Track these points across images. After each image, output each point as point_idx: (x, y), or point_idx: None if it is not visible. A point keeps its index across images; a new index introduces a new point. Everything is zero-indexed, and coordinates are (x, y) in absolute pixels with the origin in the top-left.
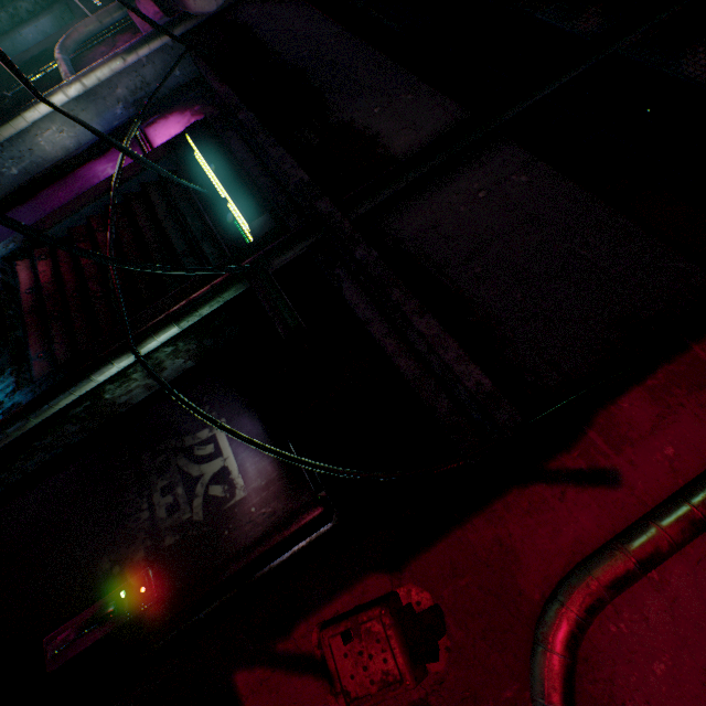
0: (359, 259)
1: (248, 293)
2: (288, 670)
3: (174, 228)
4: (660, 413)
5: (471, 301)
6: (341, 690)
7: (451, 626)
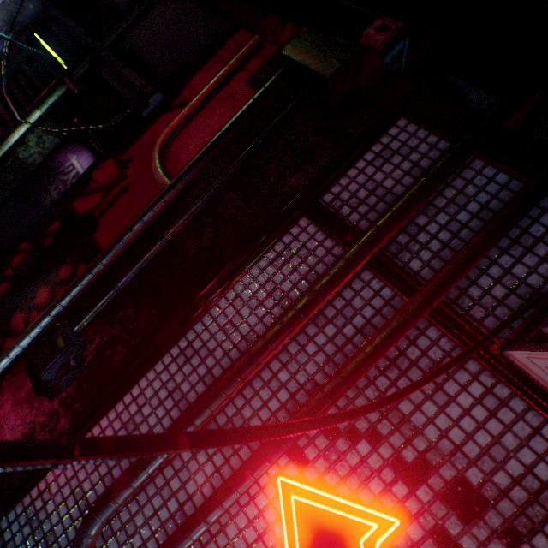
0: (103, 57)
1: (68, 91)
2: (89, 195)
3: (37, 80)
4: (205, 77)
5: (150, 63)
6: (98, 183)
7: (137, 163)
